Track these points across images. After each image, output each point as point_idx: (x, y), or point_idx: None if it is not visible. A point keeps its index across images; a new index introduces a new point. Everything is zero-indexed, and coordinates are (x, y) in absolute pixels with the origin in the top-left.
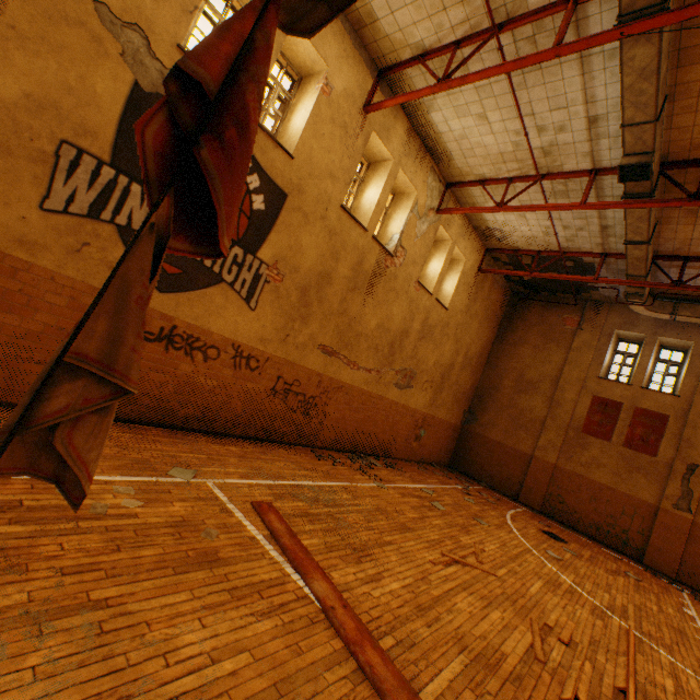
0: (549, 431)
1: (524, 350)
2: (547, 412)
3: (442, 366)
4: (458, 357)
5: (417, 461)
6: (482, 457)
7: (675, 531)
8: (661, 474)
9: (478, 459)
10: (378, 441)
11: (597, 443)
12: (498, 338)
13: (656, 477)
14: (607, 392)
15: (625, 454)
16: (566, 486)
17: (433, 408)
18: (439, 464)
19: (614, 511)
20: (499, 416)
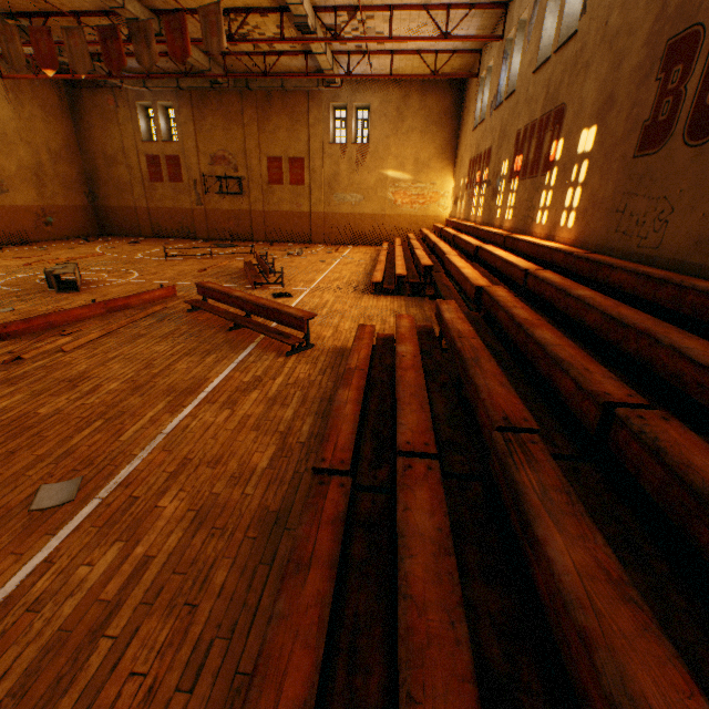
0: (137, 188)
1: (98, 134)
2: (131, 176)
3: (30, 169)
4: (43, 156)
5: (63, 239)
6: (115, 221)
7: (202, 217)
8: (189, 191)
9: (114, 223)
10: (9, 235)
11: (160, 186)
12: (77, 128)
13: (188, 194)
14: (151, 150)
15: (173, 187)
16: (159, 217)
17: (48, 201)
18: (90, 236)
19: (181, 220)
20: (109, 189)
